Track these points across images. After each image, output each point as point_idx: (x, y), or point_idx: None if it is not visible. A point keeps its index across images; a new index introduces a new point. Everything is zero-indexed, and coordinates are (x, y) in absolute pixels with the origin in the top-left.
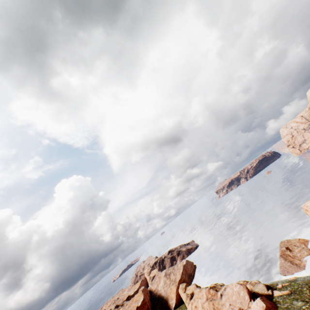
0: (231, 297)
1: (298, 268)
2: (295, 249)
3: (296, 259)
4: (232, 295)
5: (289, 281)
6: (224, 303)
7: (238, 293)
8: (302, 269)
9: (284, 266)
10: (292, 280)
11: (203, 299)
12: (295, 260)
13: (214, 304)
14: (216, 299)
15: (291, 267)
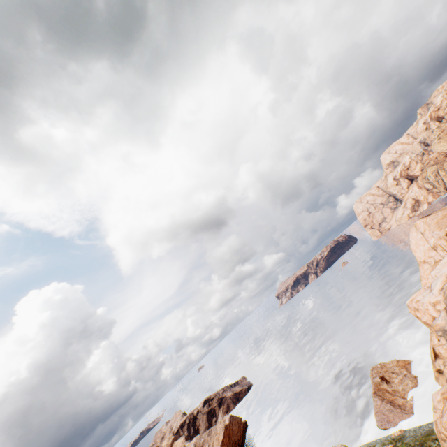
0: None
1: (403, 413)
2: (394, 379)
3: (398, 397)
4: None
5: (393, 439)
6: None
7: None
8: (410, 413)
9: (382, 411)
10: (397, 438)
11: None
12: (397, 399)
13: None
14: None
15: (393, 412)
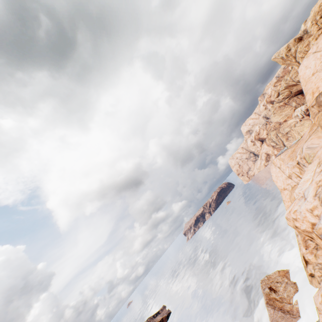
0: None
1: (292, 318)
2: (280, 287)
3: (286, 303)
4: None
5: None
6: None
7: None
8: (298, 317)
9: (276, 319)
10: None
11: None
12: (285, 305)
13: None
14: None
15: (284, 318)
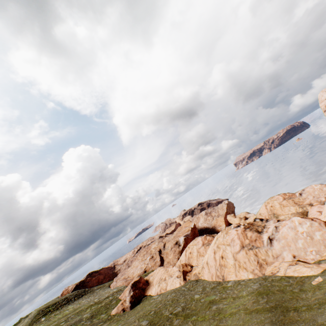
0: (312, 193)
1: None
2: None
3: None
4: (314, 191)
5: None
6: (306, 197)
7: (320, 189)
8: None
9: None
10: None
11: (279, 200)
12: None
13: (294, 200)
14: (294, 197)
15: None
